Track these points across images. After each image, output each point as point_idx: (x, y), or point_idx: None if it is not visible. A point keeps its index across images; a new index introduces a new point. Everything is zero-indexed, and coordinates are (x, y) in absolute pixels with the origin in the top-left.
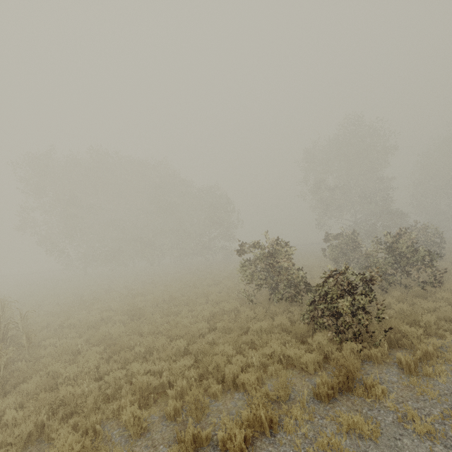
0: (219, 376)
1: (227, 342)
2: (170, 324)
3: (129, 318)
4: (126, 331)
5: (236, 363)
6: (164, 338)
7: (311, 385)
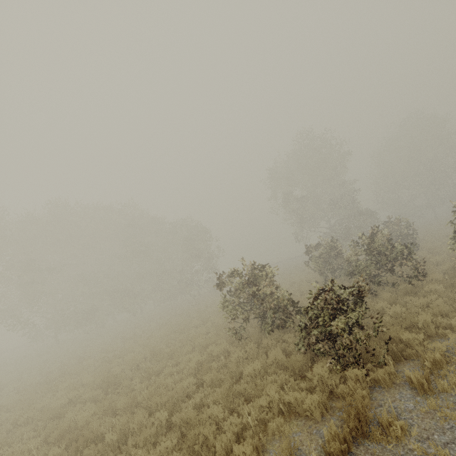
0: (211, 455)
1: (217, 399)
2: (149, 391)
3: (104, 391)
4: (97, 413)
5: (229, 428)
6: (143, 412)
7: (320, 439)
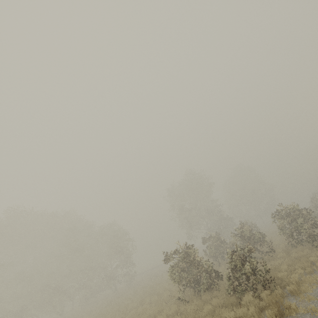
0: None
1: None
2: None
3: None
4: None
5: None
6: None
7: None
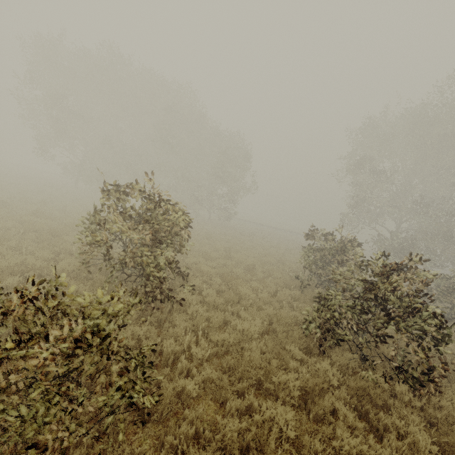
0: None
1: None
2: None
3: None
4: None
5: None
6: None
7: None
